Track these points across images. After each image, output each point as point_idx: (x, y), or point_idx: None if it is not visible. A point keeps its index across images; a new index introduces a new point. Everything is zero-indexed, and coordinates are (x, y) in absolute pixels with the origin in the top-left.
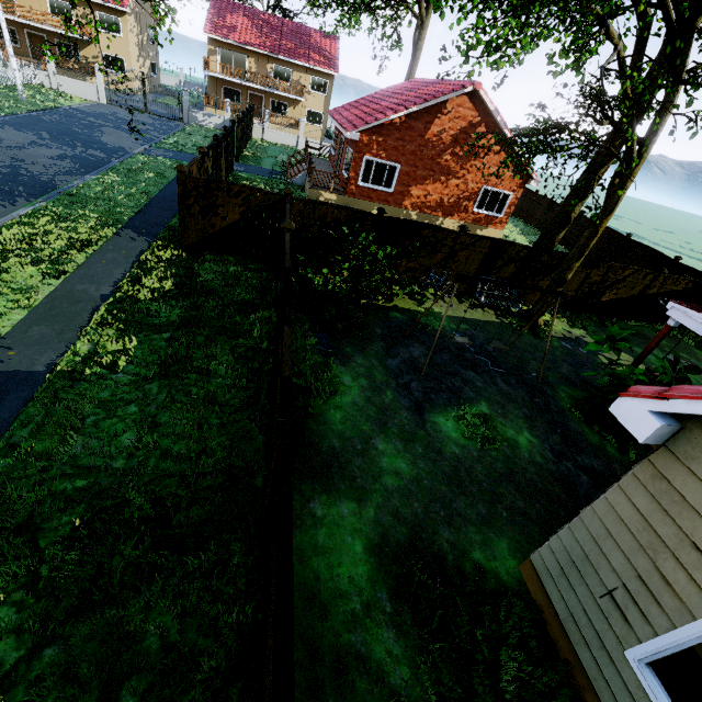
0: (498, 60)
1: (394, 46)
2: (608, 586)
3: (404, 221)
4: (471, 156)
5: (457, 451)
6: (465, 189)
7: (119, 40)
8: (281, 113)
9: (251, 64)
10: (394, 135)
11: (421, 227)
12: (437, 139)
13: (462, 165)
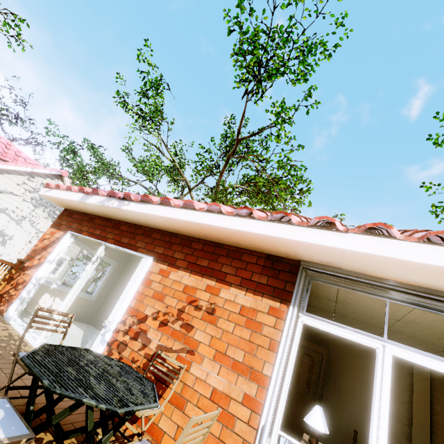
0: None
1: None
2: None
3: None
4: None
5: None
6: None
7: None
8: None
9: None
10: None
11: None
12: None
13: None
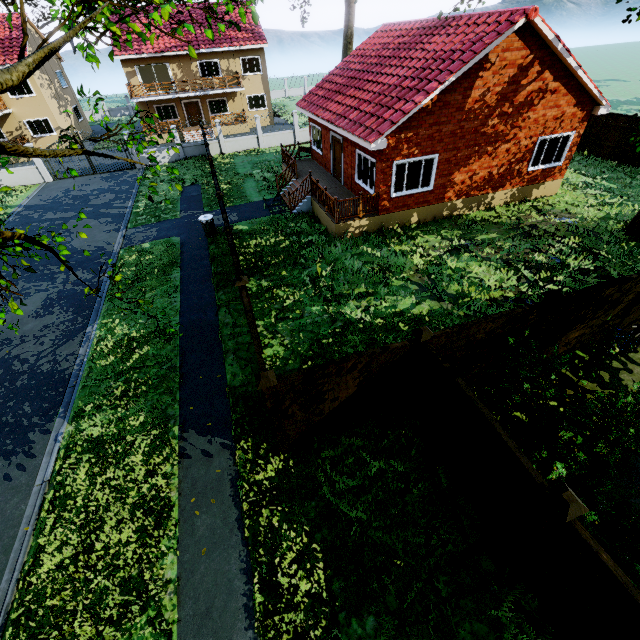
0: None
1: None
2: None
3: (582, 292)
4: (522, 108)
5: None
6: (517, 150)
7: (33, 100)
8: (222, 111)
9: (174, 70)
10: (426, 122)
11: (604, 288)
12: (479, 105)
13: (512, 123)
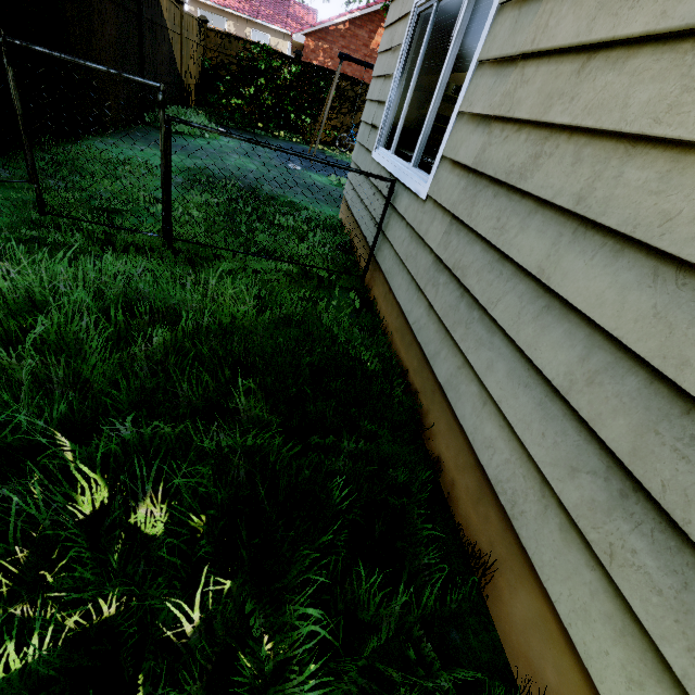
0: None
1: None
2: (371, 122)
3: (321, 68)
4: None
5: (319, 184)
6: None
7: None
8: None
9: (230, 27)
10: (339, 42)
11: (339, 78)
12: None
13: None
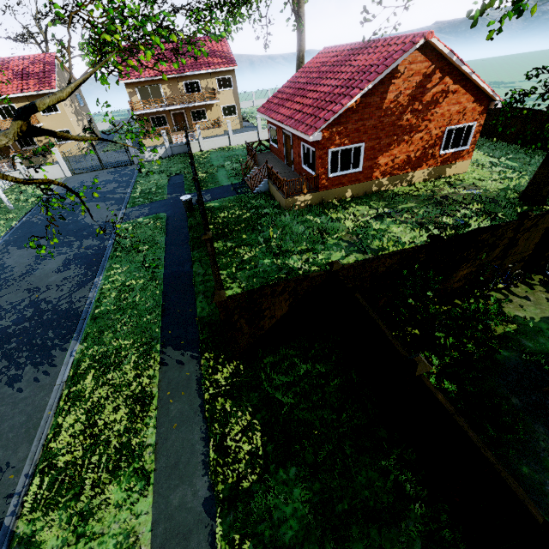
0: (523, 6)
1: (294, 26)
2: None
3: (460, 236)
4: (430, 105)
5: None
6: (429, 138)
7: (59, 116)
8: (202, 119)
9: (165, 89)
10: (352, 119)
11: (479, 233)
12: (394, 105)
13: (422, 117)
